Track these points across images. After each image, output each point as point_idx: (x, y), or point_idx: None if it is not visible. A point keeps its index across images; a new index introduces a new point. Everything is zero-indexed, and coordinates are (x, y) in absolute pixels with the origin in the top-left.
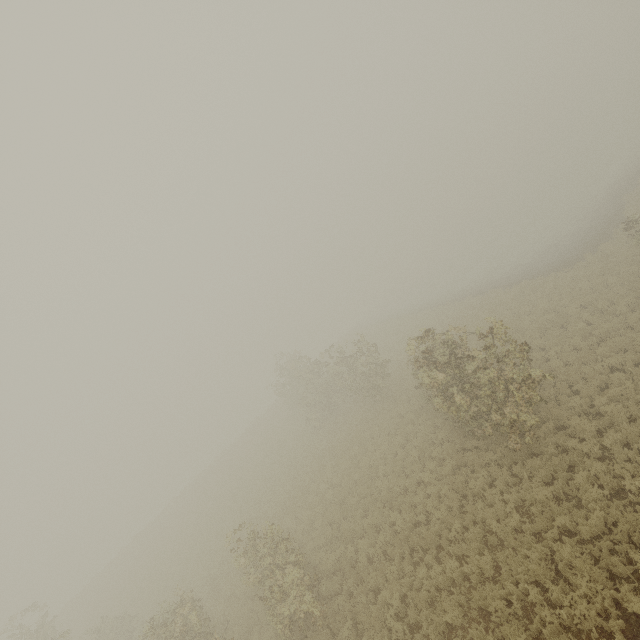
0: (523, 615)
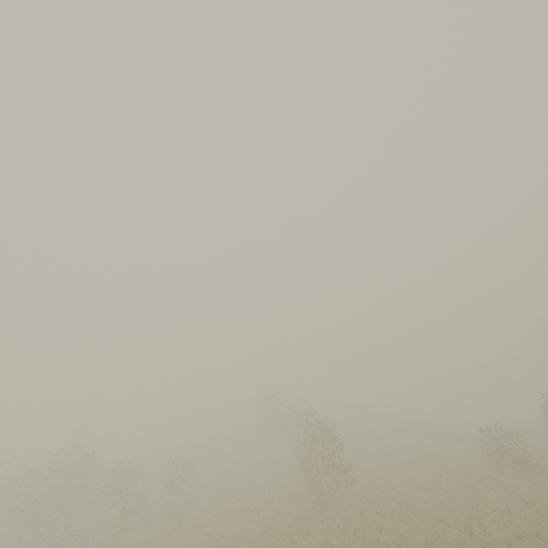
0: None
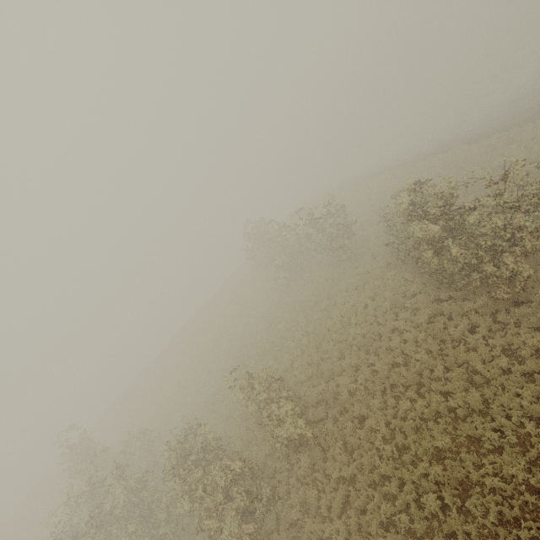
0: (515, 443)
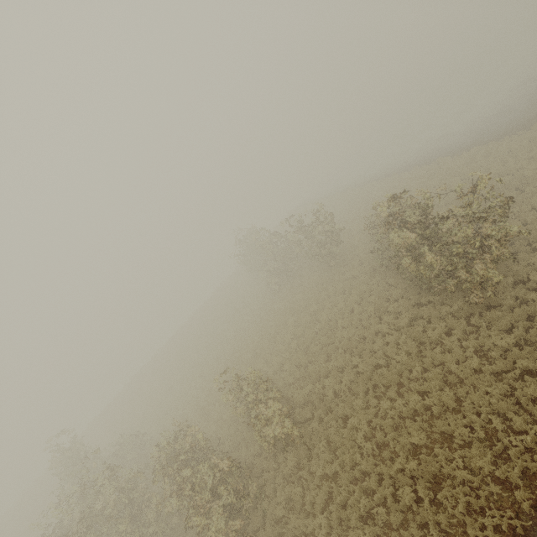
0: (484, 438)
